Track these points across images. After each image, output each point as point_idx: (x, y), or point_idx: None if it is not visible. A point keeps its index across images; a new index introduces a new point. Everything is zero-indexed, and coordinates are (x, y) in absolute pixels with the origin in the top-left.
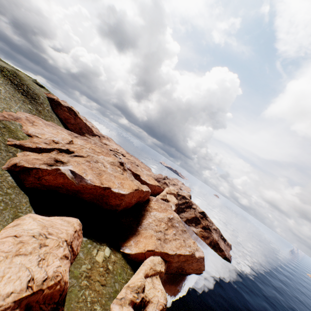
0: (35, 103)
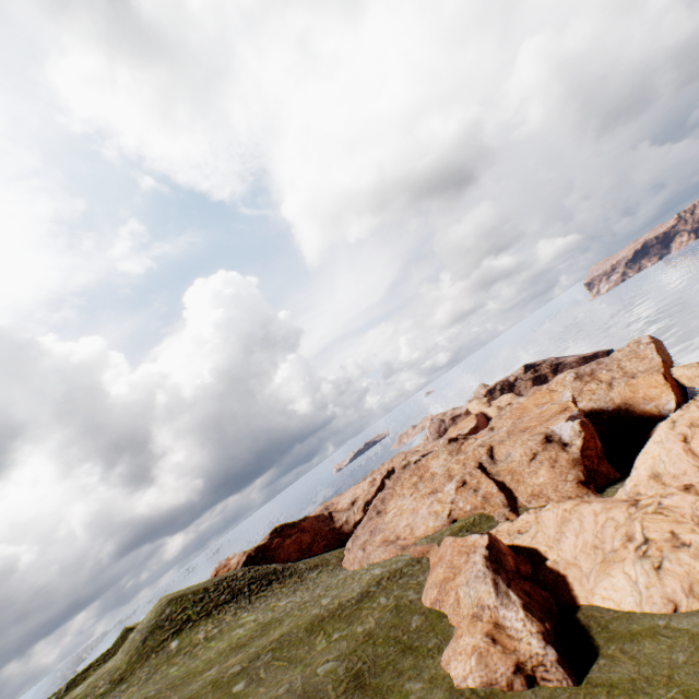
0: (290, 571)
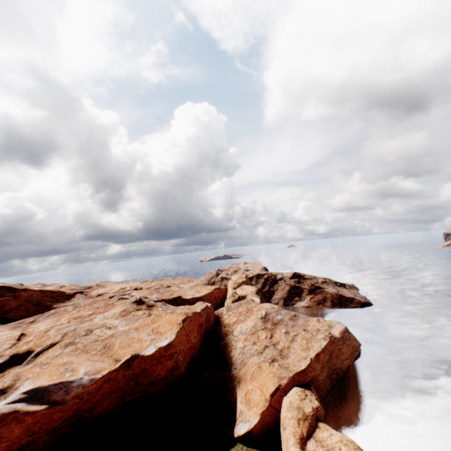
0: None
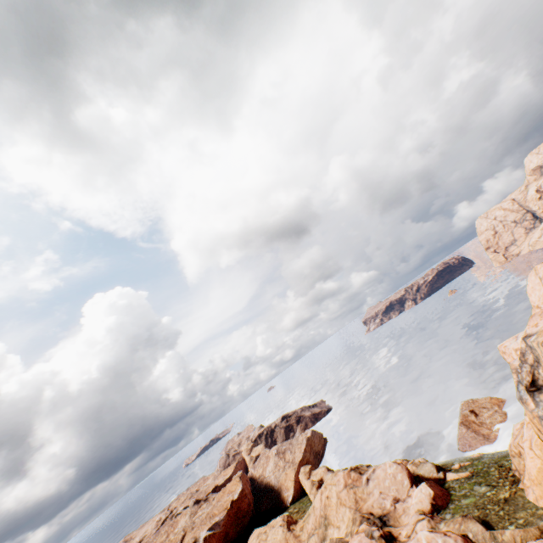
0: None
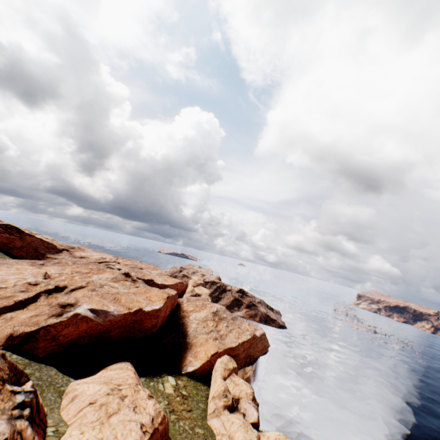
0: None
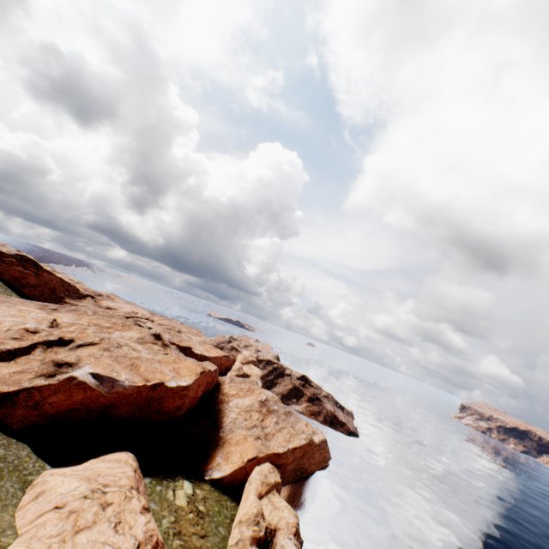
0: None
